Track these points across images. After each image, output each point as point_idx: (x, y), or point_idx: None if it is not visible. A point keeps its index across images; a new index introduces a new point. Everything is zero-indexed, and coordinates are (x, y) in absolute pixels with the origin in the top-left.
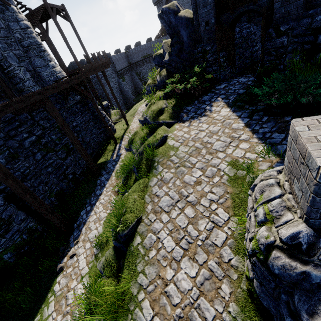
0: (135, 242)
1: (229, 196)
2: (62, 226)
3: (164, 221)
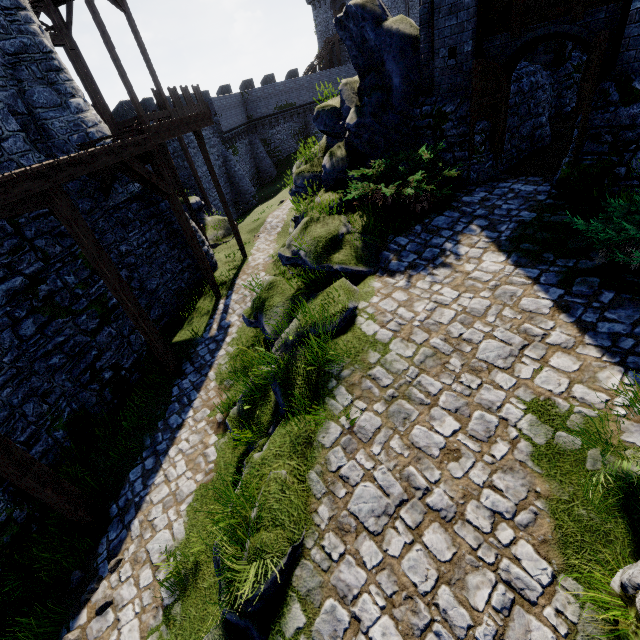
0: (289, 623)
1: (544, 507)
2: (79, 515)
3: (368, 564)
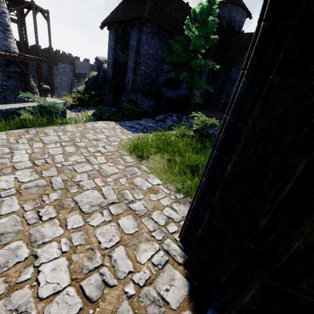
0: None
1: None
2: None
3: None
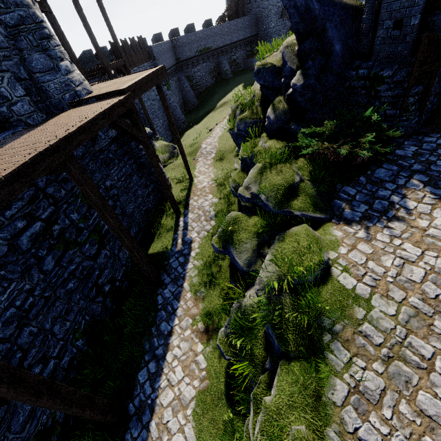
0: None
1: None
2: (108, 419)
3: None
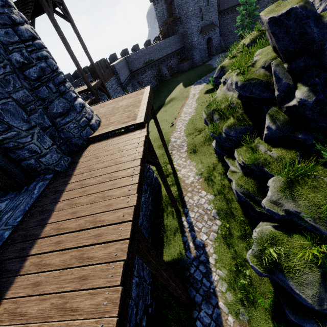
0: None
1: None
2: None
3: None
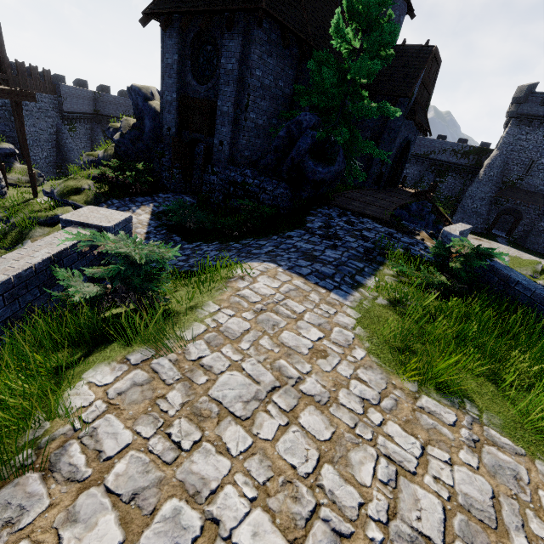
0: None
1: None
2: None
3: None
